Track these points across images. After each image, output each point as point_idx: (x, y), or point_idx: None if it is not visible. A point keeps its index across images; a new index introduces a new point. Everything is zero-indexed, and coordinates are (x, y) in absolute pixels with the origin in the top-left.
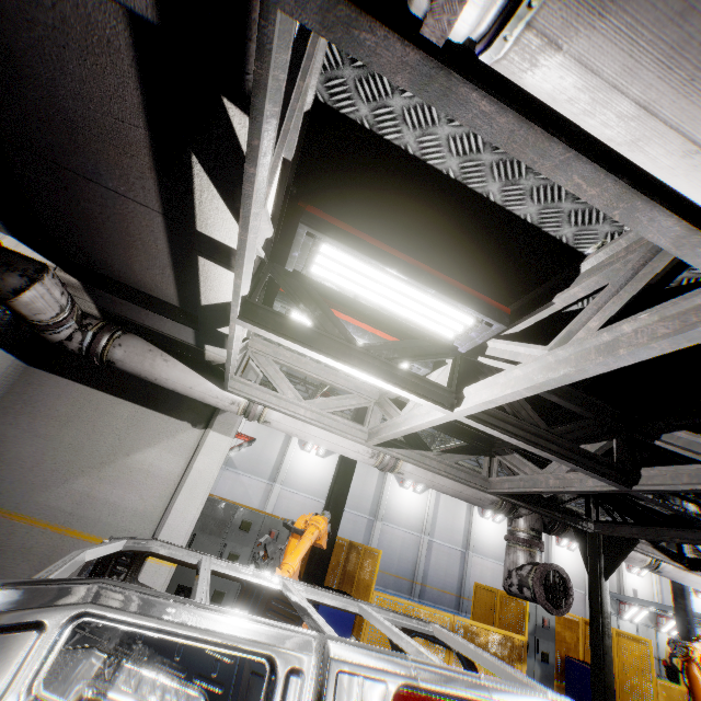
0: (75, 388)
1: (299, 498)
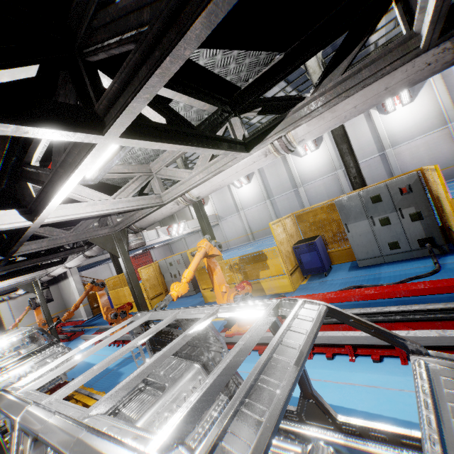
0: (61, 283)
1: (254, 209)
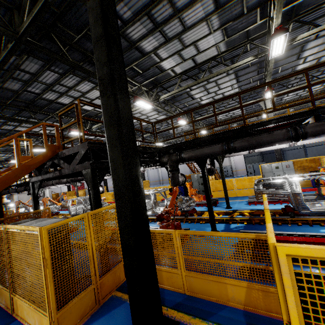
0: None
1: None
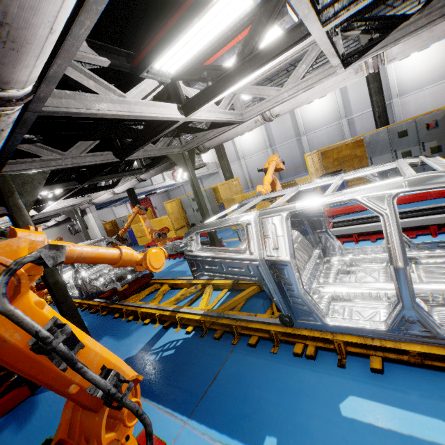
0: None
1: (255, 158)
